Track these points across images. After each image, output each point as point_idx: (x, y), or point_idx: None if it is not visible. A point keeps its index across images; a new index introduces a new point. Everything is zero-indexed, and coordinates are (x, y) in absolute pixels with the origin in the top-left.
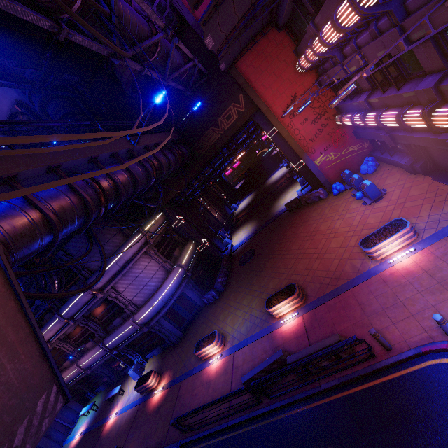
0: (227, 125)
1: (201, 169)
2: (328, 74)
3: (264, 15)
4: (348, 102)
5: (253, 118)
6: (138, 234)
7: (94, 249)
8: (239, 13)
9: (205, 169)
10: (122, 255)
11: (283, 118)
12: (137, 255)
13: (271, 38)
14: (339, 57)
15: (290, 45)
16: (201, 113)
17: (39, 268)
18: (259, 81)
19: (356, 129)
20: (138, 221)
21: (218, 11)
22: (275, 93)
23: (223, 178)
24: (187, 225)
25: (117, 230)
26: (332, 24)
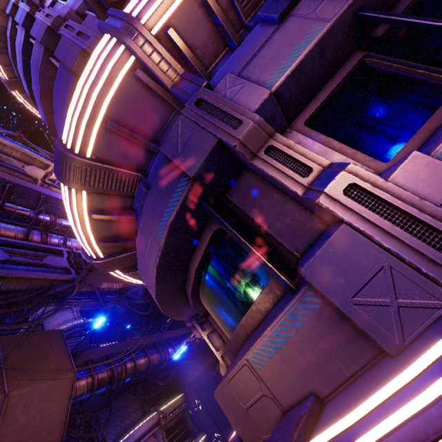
0: None
1: None
2: None
3: None
4: None
5: None
6: (154, 411)
7: (117, 420)
8: None
9: None
10: (134, 431)
11: None
12: (146, 435)
13: None
14: None
15: None
16: None
17: (75, 428)
18: None
19: None
20: (160, 399)
21: None
22: None
23: None
24: (204, 412)
25: (140, 405)
26: None
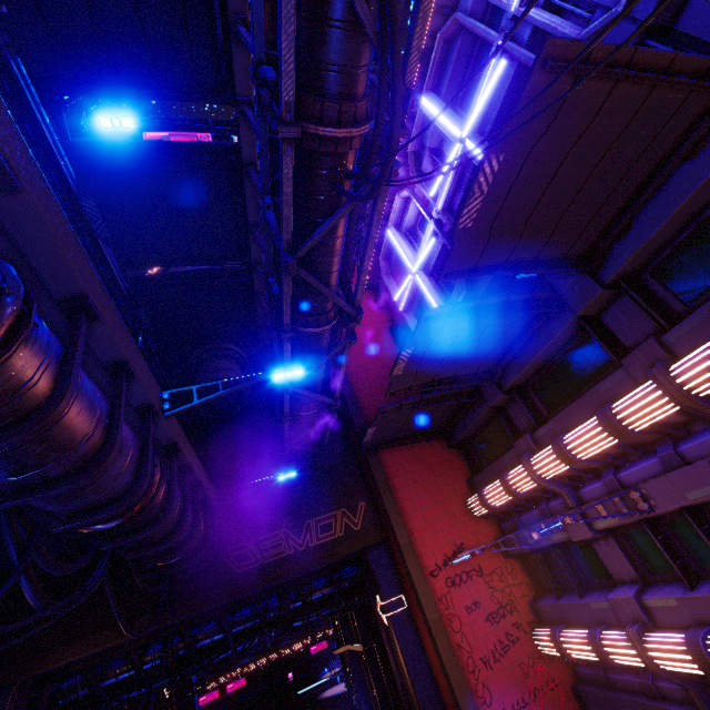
0: (316, 540)
1: (200, 618)
2: (535, 528)
3: (445, 412)
4: (574, 599)
5: (367, 554)
6: None
7: None
8: (441, 369)
9: (205, 625)
10: None
11: (434, 578)
12: None
13: (438, 449)
14: (572, 498)
15: (462, 470)
16: (282, 493)
17: None
18: (406, 491)
19: (579, 682)
20: None
21: (440, 328)
22: (428, 523)
23: (195, 704)
24: None
25: None
26: (602, 420)
